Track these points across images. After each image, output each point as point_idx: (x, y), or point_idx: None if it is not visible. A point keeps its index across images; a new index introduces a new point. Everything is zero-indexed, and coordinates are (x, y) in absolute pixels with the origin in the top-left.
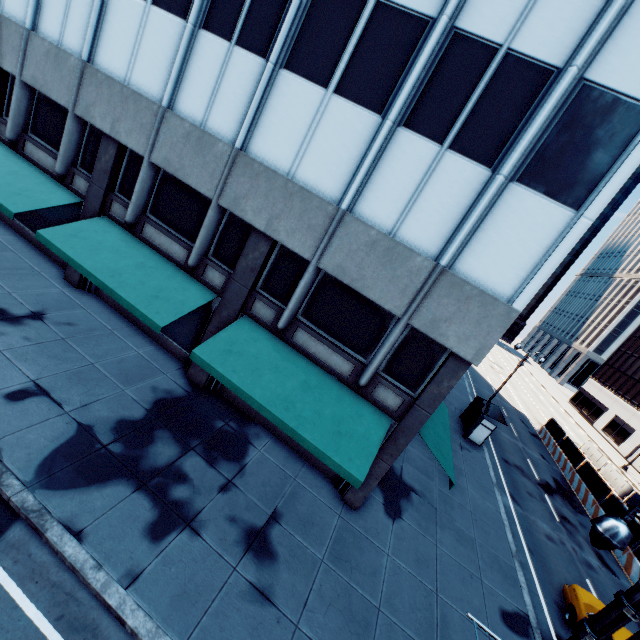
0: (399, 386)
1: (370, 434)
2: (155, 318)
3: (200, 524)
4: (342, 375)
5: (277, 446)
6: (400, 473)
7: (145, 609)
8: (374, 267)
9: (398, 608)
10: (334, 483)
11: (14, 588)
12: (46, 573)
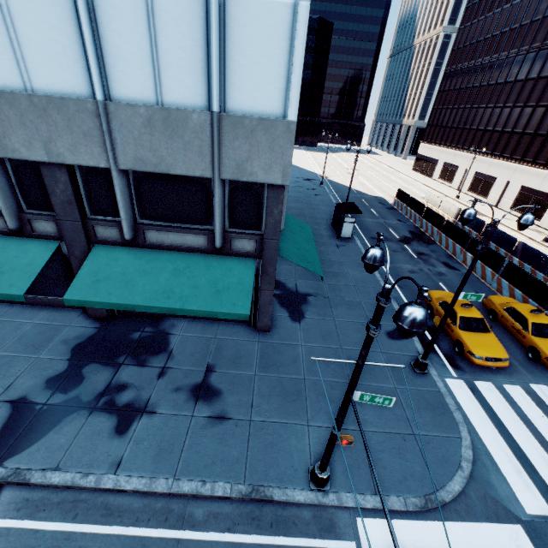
0: (248, 232)
1: (243, 279)
2: (11, 291)
3: (153, 406)
4: (202, 248)
5: (192, 324)
6: (296, 289)
7: (136, 475)
8: (165, 144)
9: (317, 371)
10: (247, 323)
11: (28, 523)
12: (48, 501)
